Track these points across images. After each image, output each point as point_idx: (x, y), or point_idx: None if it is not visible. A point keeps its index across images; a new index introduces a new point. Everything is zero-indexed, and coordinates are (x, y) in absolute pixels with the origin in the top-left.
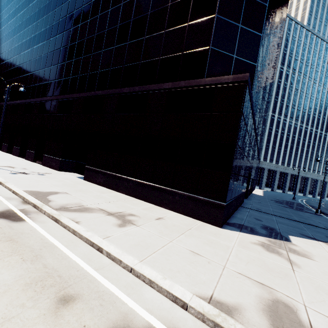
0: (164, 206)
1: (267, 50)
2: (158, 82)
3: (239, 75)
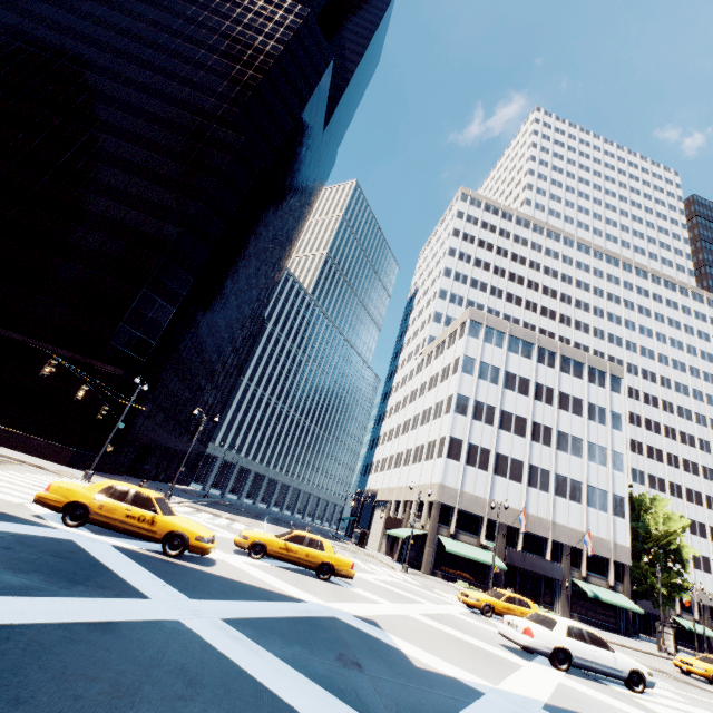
0: (19, 450)
1: (179, 342)
2: (56, 345)
3: (119, 369)
